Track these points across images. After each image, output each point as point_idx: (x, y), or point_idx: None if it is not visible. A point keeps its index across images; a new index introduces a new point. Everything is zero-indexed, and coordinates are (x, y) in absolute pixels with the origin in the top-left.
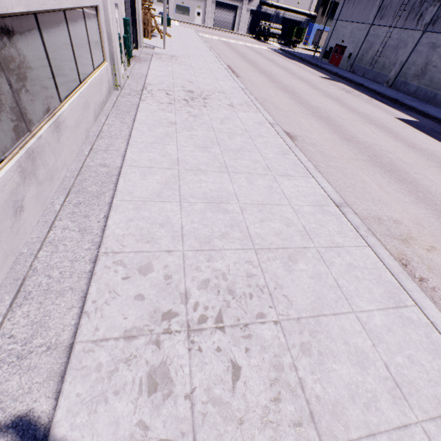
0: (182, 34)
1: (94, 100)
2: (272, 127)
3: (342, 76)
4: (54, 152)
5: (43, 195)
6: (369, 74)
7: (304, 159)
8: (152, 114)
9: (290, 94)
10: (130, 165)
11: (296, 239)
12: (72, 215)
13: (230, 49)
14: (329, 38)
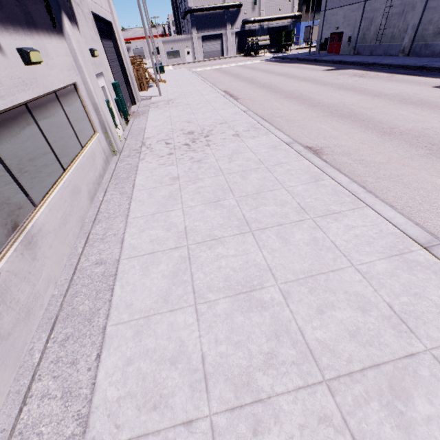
0: (176, 76)
1: (85, 180)
2: (290, 147)
3: (347, 62)
4: (27, 278)
5: (13, 349)
6: (378, 50)
7: (345, 181)
8: (152, 173)
9: (298, 100)
10: (128, 256)
11: (388, 338)
12: (56, 364)
13: (224, 74)
14: (321, 30)
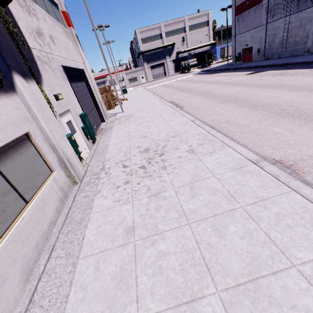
0: (134, 94)
1: (20, 253)
2: (259, 167)
3: (262, 65)
4: None
5: None
6: (285, 54)
7: None
8: (105, 218)
9: (236, 103)
10: None
11: None
12: None
13: (168, 88)
14: (234, 48)
